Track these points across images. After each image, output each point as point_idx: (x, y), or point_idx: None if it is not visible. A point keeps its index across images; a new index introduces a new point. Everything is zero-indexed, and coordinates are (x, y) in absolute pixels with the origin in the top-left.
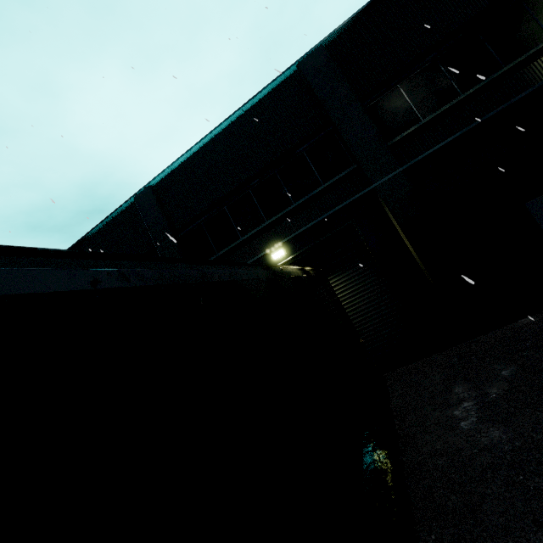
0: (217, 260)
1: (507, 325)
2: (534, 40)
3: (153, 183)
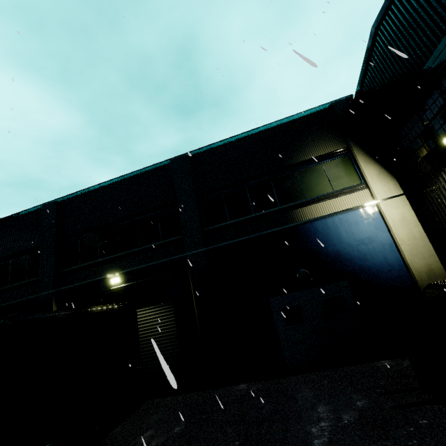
0: (77, 269)
1: (234, 385)
2: (298, 197)
3: (60, 200)
